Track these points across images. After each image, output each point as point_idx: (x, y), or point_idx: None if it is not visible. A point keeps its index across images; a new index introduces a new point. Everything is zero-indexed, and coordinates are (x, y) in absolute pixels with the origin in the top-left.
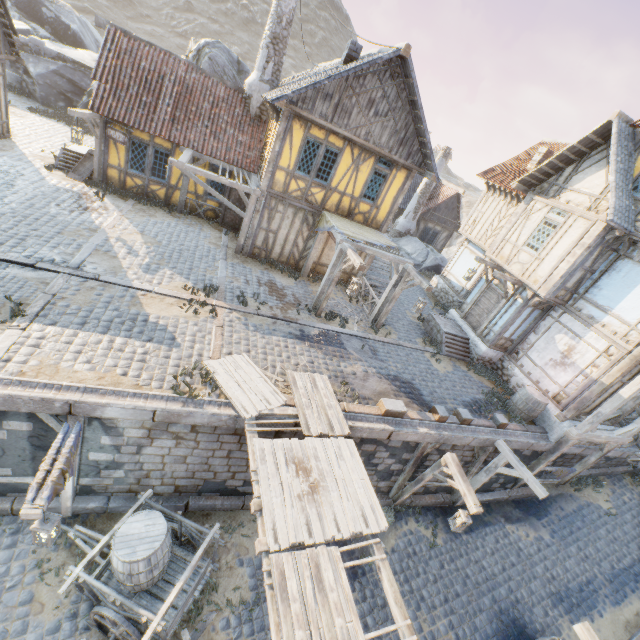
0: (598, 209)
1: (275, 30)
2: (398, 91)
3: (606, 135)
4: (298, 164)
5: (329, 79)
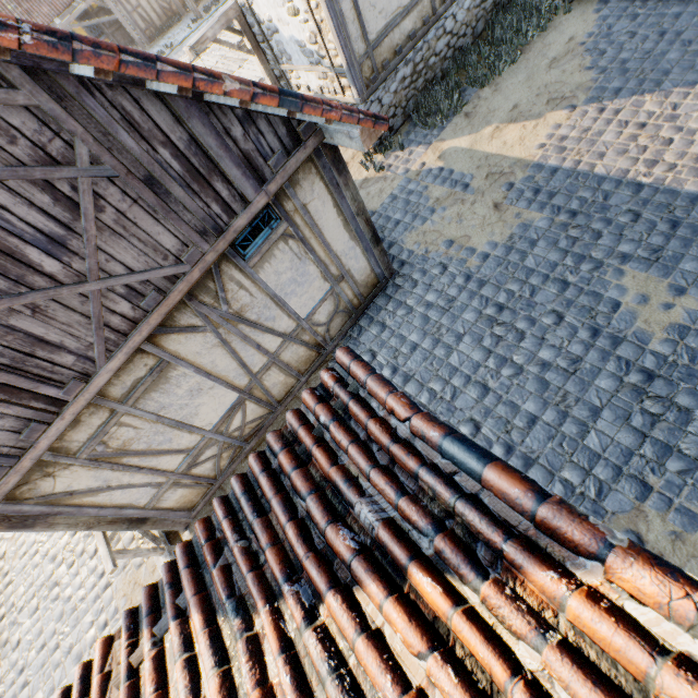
0: None
1: None
2: None
3: None
4: None
5: None
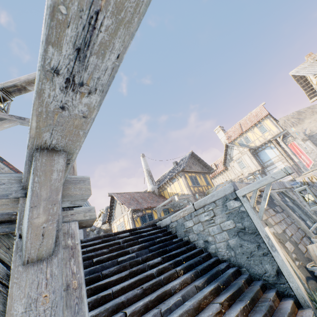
0: (243, 152)
1: (150, 174)
2: (194, 159)
3: (226, 147)
4: (192, 183)
5: (187, 160)
